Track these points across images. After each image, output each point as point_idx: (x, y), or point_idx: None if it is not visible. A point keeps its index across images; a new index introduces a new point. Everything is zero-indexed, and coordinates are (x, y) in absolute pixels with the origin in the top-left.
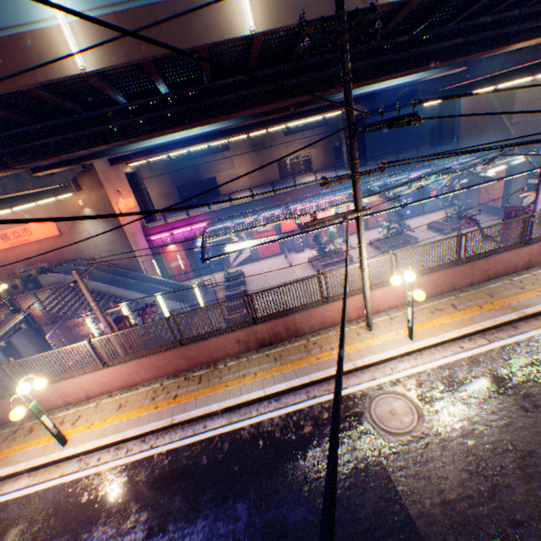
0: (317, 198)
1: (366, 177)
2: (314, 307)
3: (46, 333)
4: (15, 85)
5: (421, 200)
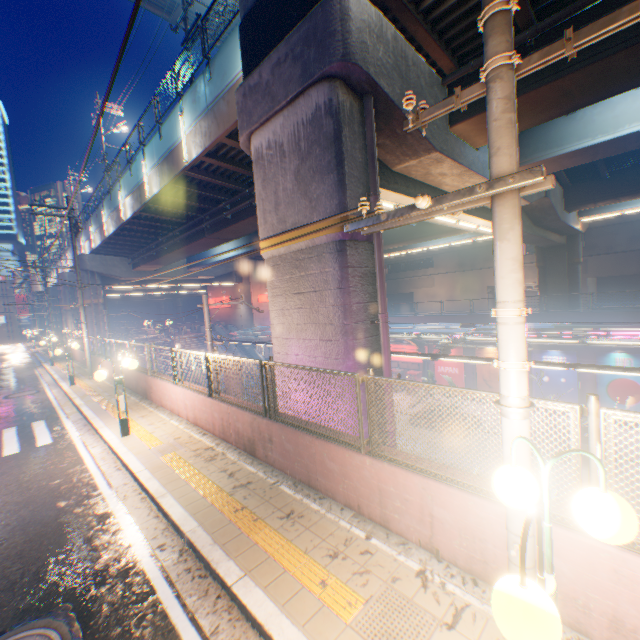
0: None
1: (479, 323)
2: (96, 355)
3: (176, 354)
4: (104, 241)
5: None
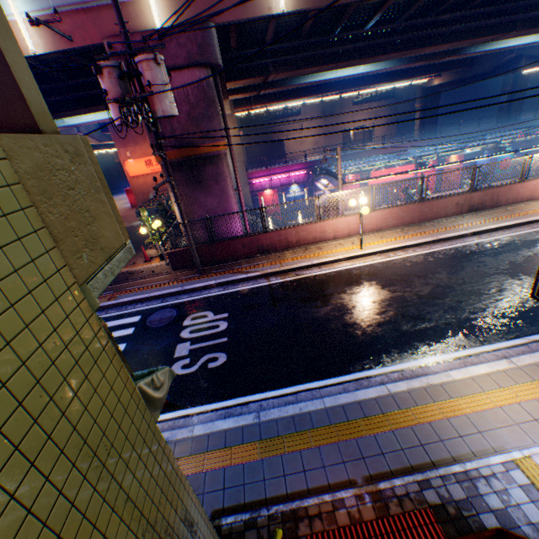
0: (419, 149)
1: (447, 141)
2: (516, 183)
3: None
4: None
5: (530, 148)
